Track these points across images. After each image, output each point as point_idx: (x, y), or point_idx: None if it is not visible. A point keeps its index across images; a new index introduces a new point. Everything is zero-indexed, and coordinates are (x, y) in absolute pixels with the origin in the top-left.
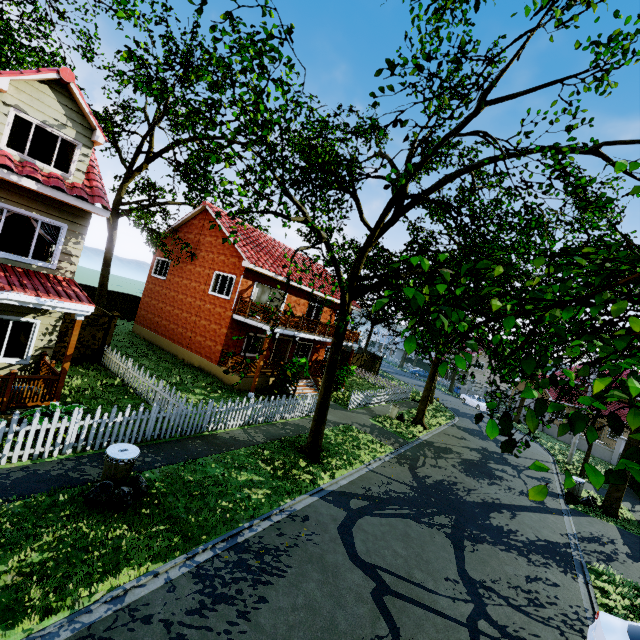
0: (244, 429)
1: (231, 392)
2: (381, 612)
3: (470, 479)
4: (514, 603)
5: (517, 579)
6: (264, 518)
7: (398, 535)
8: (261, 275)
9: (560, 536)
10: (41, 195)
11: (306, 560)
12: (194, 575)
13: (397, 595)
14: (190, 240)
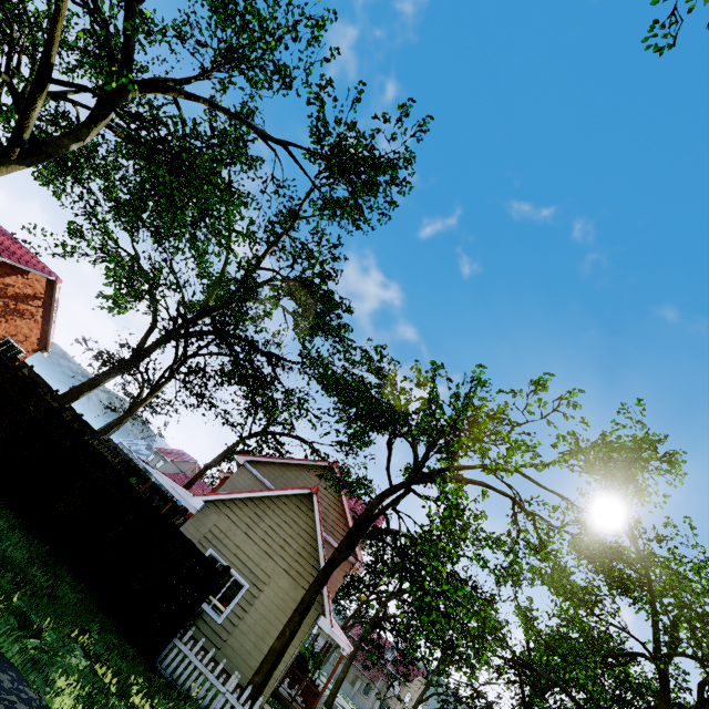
0: None
1: None
2: None
3: None
4: None
5: None
6: None
7: None
8: None
9: None
10: None
11: None
12: None
13: None
14: None
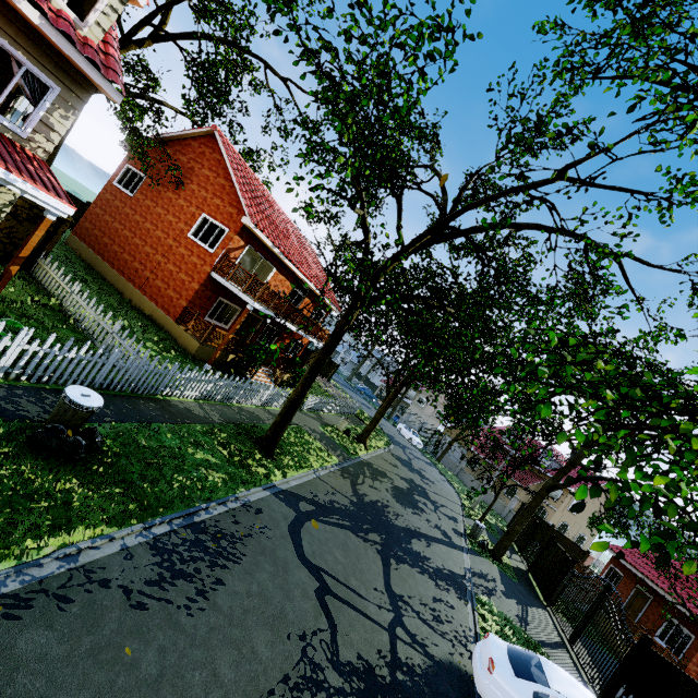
0: (200, 403)
1: (185, 357)
2: (323, 609)
3: (399, 505)
4: (423, 617)
5: (427, 598)
6: (220, 503)
7: (339, 543)
8: (257, 239)
9: (460, 569)
10: (37, 33)
11: (260, 551)
12: (151, 547)
13: (336, 596)
14: (181, 163)
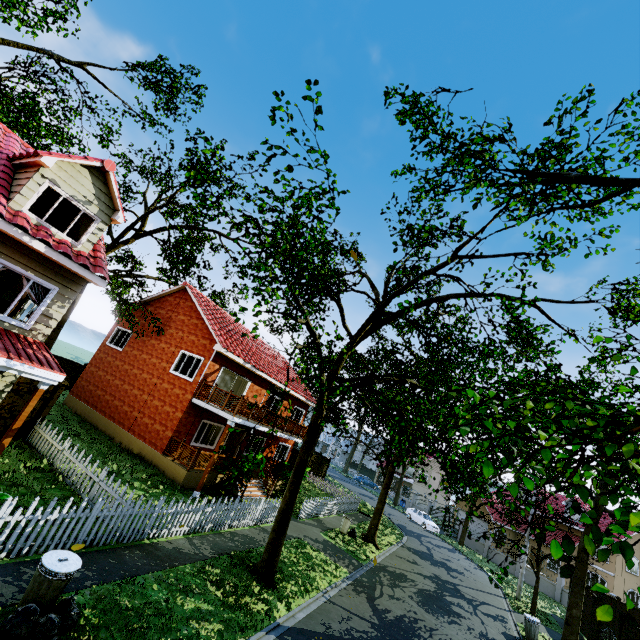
0: (189, 538)
1: (174, 489)
2: None
3: (430, 615)
4: None
5: None
6: None
7: None
8: (229, 360)
9: None
10: (44, 257)
11: None
12: None
13: None
14: (160, 315)
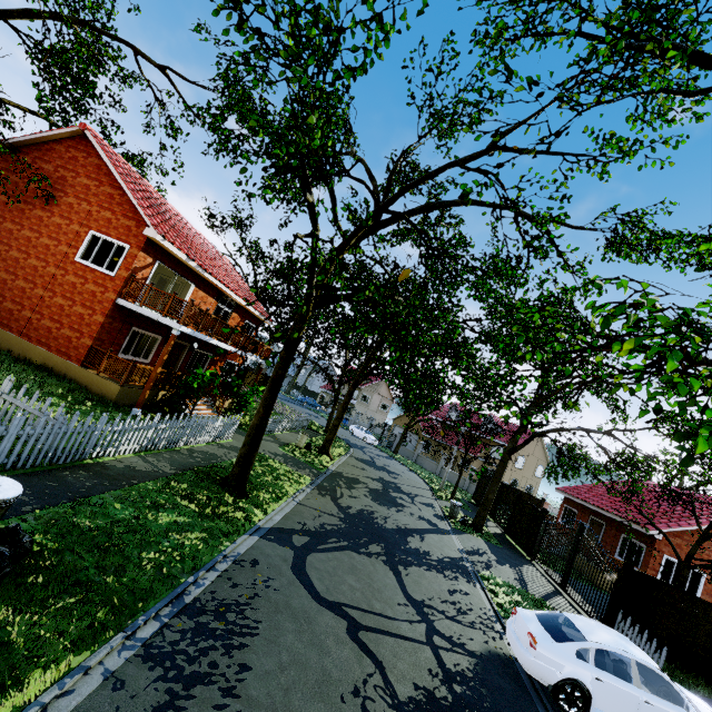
0: (142, 456)
1: (105, 406)
2: (362, 649)
3: (382, 507)
4: (449, 615)
5: (444, 594)
6: (209, 568)
7: (347, 568)
8: (166, 254)
9: (456, 552)
10: None
11: (274, 610)
12: (144, 658)
13: (368, 629)
14: (45, 172)
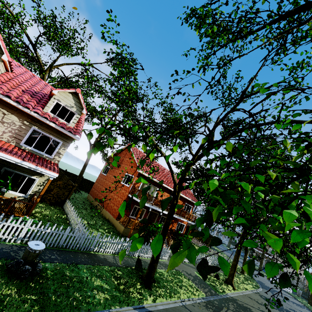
0: (114, 256)
1: (118, 235)
2: None
3: None
4: None
5: None
6: None
7: None
8: (146, 177)
9: None
10: (56, 129)
11: None
12: None
13: None
14: (120, 159)
